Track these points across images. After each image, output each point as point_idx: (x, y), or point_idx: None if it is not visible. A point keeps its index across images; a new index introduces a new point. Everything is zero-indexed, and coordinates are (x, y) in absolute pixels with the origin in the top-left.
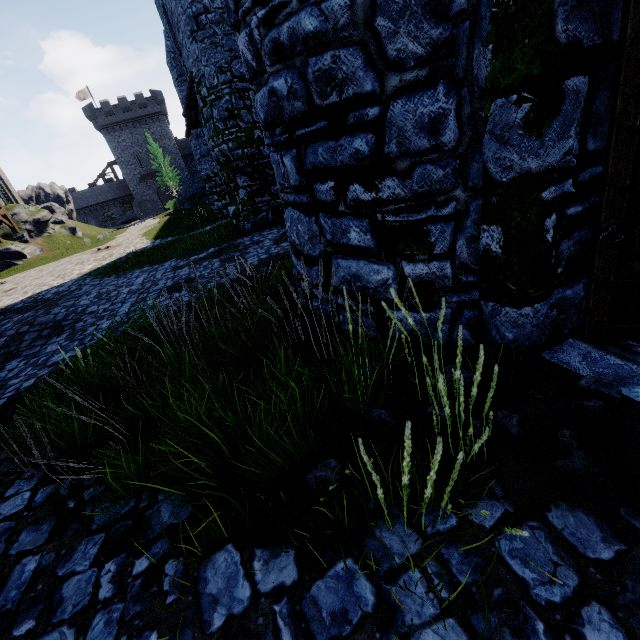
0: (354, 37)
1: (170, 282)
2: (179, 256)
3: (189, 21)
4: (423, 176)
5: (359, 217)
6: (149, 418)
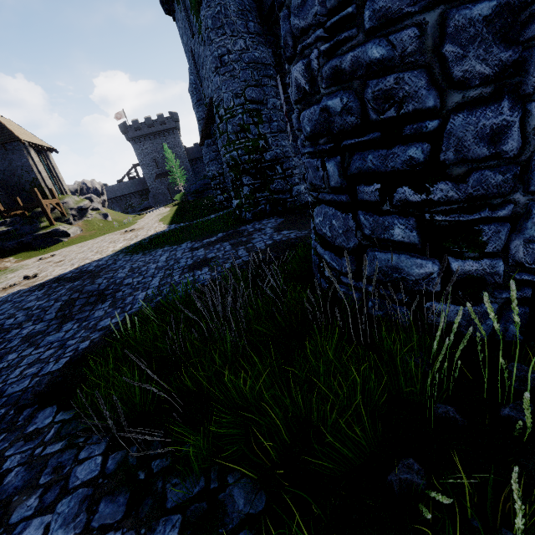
0: (420, 62)
1: (190, 261)
2: (193, 239)
3: (215, 60)
4: (479, 181)
5: (404, 216)
6: (199, 389)
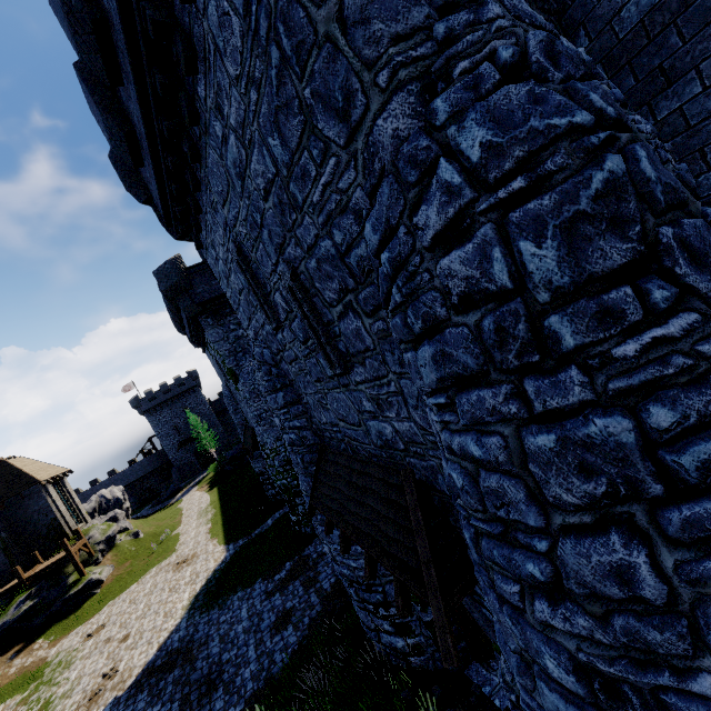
0: None
1: (273, 616)
2: (263, 574)
3: (255, 417)
4: None
5: (385, 620)
6: None
